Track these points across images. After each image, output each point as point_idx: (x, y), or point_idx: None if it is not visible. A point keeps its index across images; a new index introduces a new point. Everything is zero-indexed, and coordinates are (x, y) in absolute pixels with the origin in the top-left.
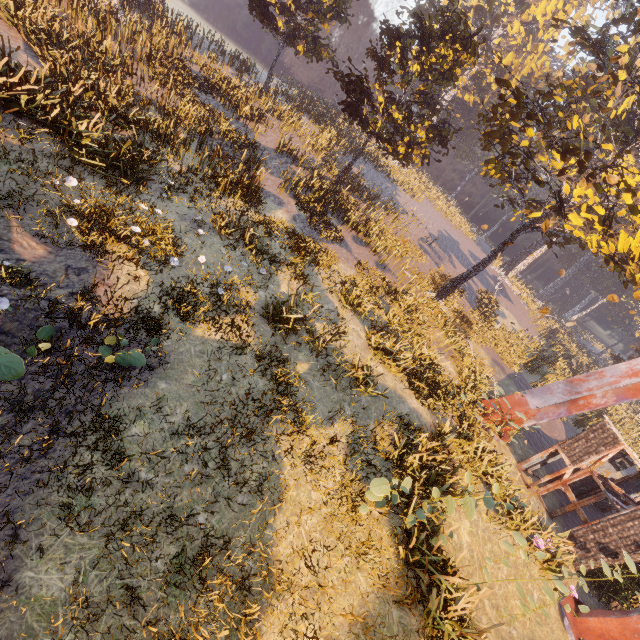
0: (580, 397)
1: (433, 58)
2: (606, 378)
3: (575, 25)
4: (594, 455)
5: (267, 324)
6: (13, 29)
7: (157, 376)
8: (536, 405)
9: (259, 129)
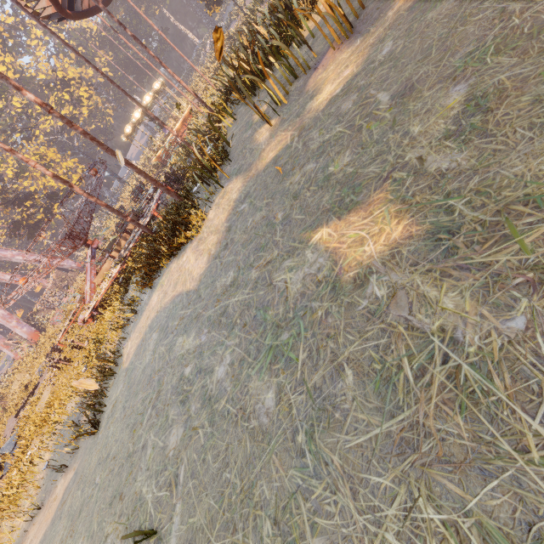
0: (3, 347)
1: None
2: None
3: None
4: (13, 344)
5: None
6: None
7: None
8: (13, 355)
9: None
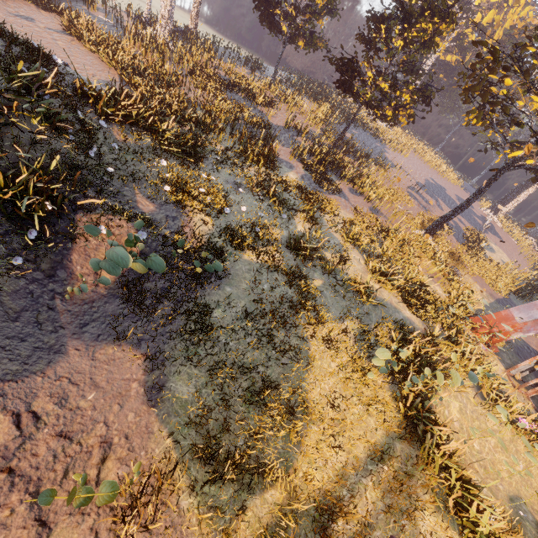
0: None
1: (414, 32)
2: None
3: None
4: None
5: (290, 253)
6: (112, 69)
7: (224, 283)
8: (522, 319)
9: (271, 112)
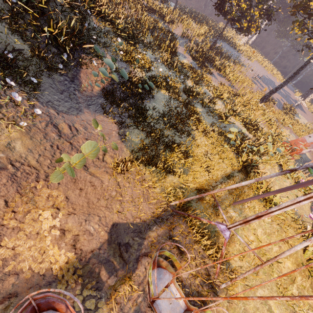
0: None
1: None
2: None
3: None
4: None
5: (185, 95)
6: None
7: (152, 101)
8: (310, 141)
9: (174, 26)
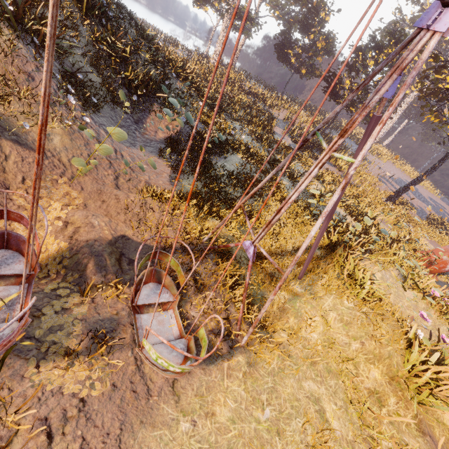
0: None
1: (384, 57)
2: None
3: None
4: None
5: (269, 166)
6: None
7: (223, 161)
8: None
9: (275, 109)
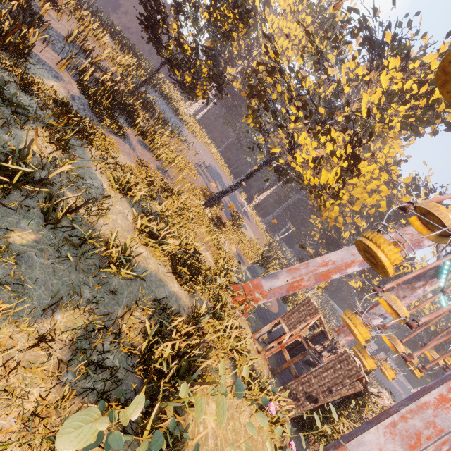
0: (295, 281)
1: (218, 16)
2: (310, 267)
3: (307, 30)
4: (303, 323)
5: None
6: None
7: None
8: (268, 287)
9: (47, 5)
